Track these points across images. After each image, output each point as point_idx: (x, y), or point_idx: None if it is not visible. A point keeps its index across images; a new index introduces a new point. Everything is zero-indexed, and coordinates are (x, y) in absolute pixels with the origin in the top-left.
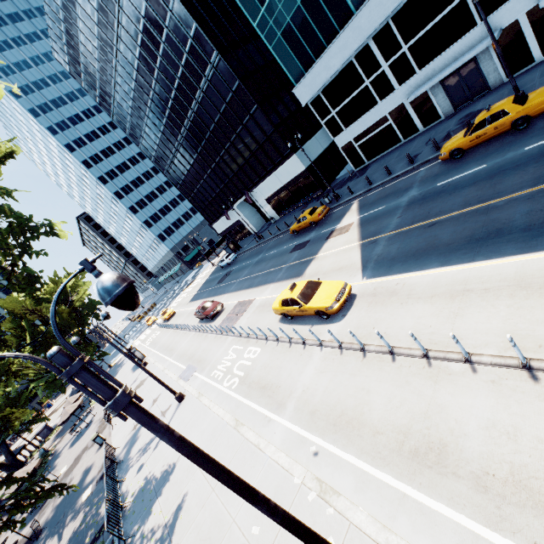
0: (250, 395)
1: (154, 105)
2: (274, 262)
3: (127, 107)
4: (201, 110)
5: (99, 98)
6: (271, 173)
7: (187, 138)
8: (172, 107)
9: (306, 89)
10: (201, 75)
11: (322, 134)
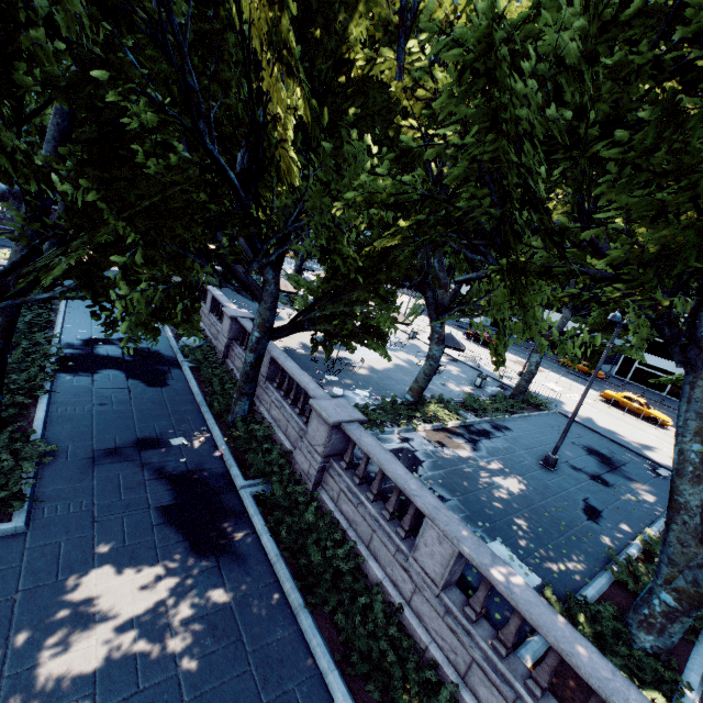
0: (605, 413)
1: None
2: (548, 365)
3: None
4: None
5: None
6: (559, 313)
7: None
8: None
9: None
10: None
11: None
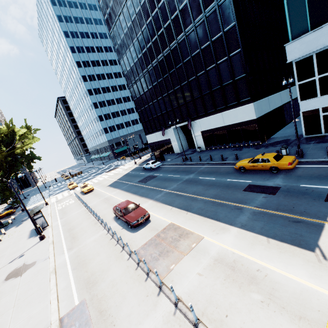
0: None
1: (146, 30)
2: (218, 191)
3: (124, 27)
4: (184, 43)
5: (107, 15)
6: (219, 112)
7: (160, 64)
8: (161, 35)
9: (302, 46)
10: (200, 10)
11: (272, 99)
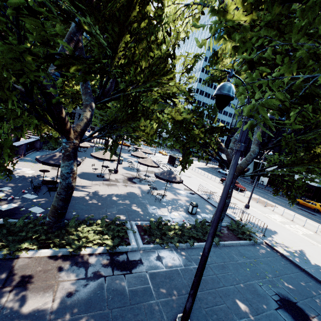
0: None
1: None
2: (282, 202)
3: None
4: None
5: None
6: None
7: None
8: None
9: None
10: None
11: None
